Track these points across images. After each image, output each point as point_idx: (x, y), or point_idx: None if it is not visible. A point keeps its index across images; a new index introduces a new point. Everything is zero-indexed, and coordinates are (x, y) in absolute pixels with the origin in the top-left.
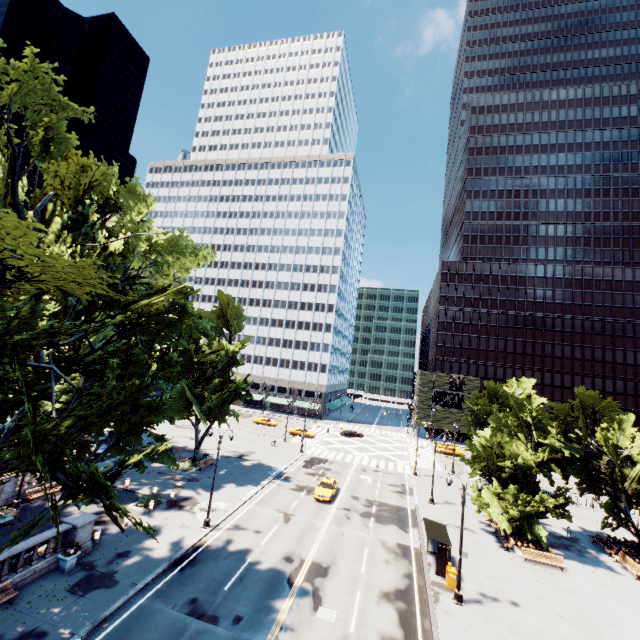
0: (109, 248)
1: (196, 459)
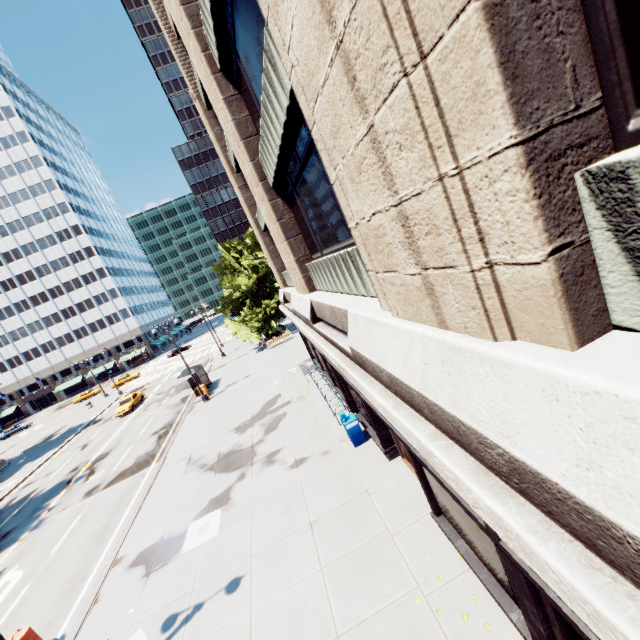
0: None
1: None
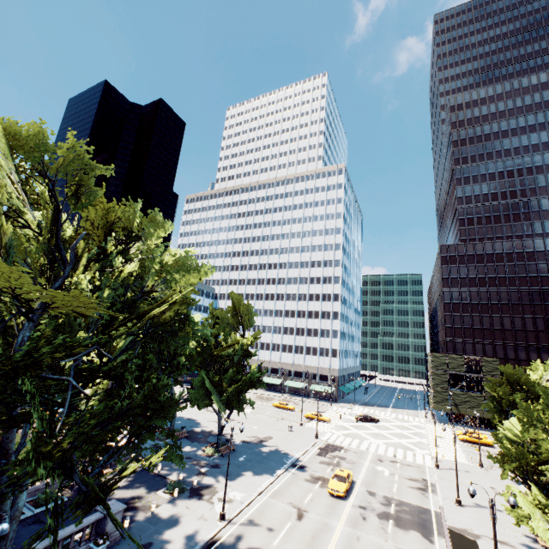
0: (124, 271)
1: (219, 445)
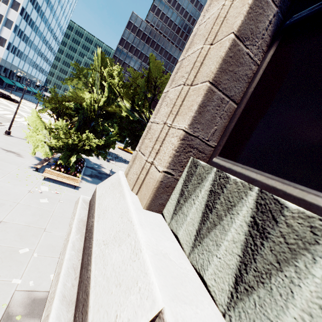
0: None
1: None
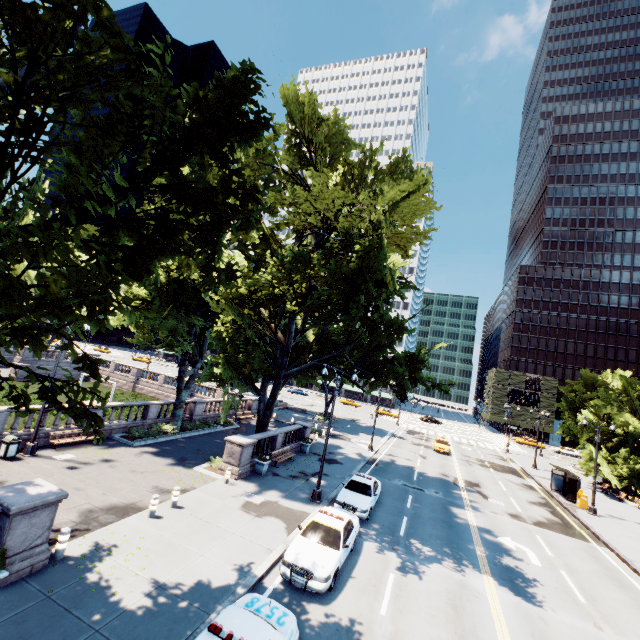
0: None
1: (326, 414)
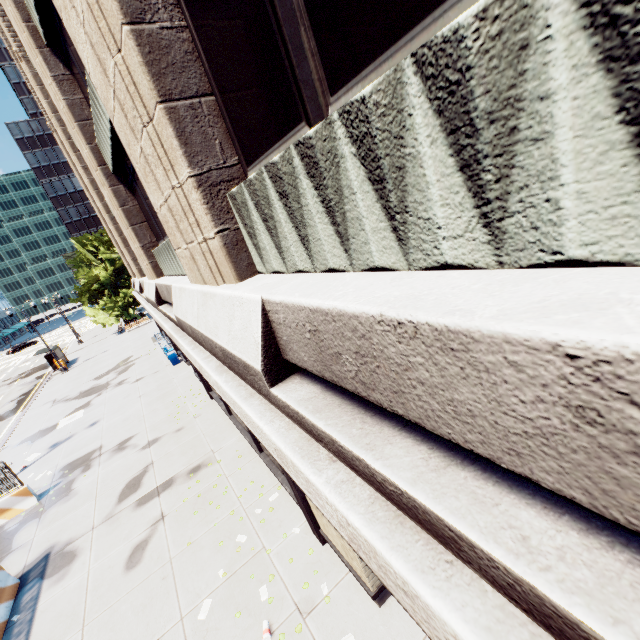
0: None
1: None
